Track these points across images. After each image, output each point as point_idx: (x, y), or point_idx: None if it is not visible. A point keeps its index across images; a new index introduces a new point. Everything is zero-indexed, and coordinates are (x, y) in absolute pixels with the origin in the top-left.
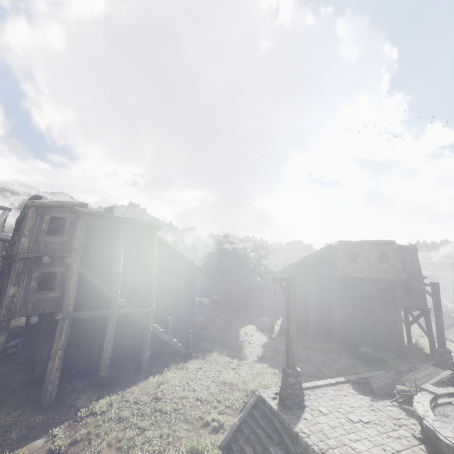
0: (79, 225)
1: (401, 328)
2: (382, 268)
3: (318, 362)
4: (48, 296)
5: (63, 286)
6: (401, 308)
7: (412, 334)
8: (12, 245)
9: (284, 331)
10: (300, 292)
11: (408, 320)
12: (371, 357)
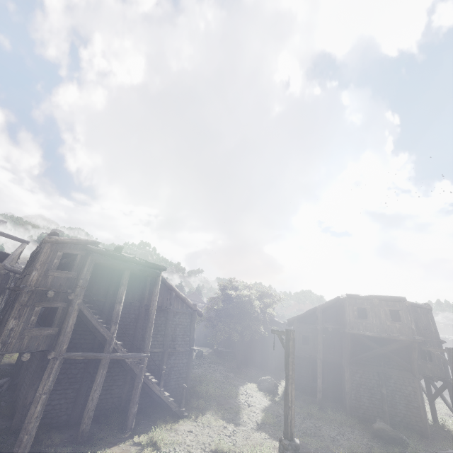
0: (88, 262)
1: (422, 402)
2: (394, 327)
3: (326, 436)
4: (45, 333)
5: (61, 322)
6: (420, 377)
7: (439, 411)
8: (22, 278)
9: None
10: (307, 348)
11: (430, 392)
12: (388, 436)
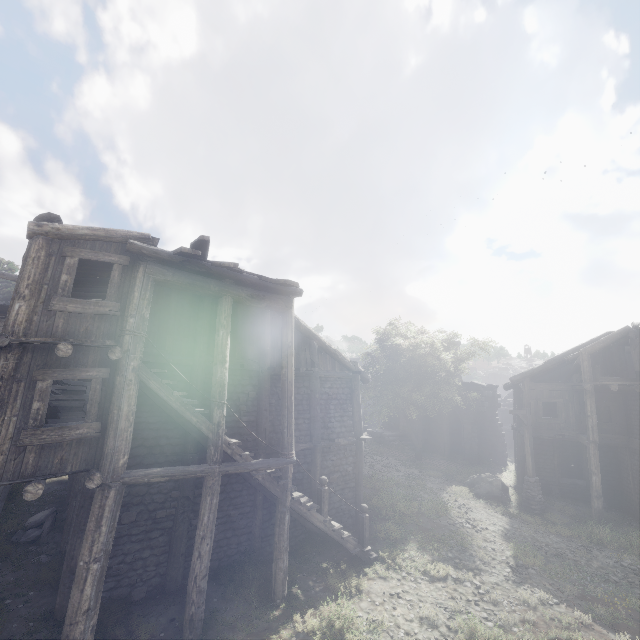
0: (138, 279)
1: None
2: None
3: None
4: (71, 435)
5: (106, 411)
6: None
7: None
8: None
9: (532, 502)
10: (553, 424)
11: None
12: None
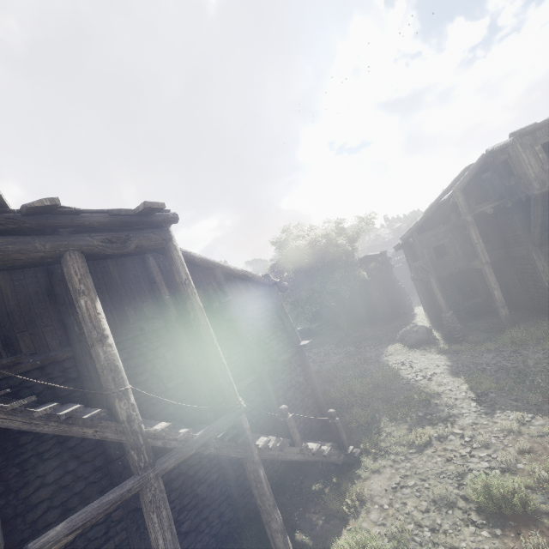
0: None
1: None
2: None
3: None
4: None
5: None
6: None
7: None
8: None
9: (454, 333)
10: (447, 263)
11: None
12: None
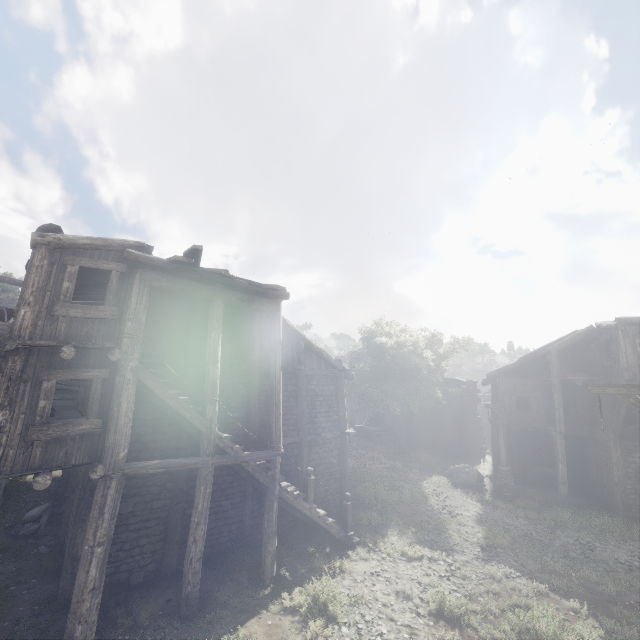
0: (135, 285)
1: None
2: None
3: (610, 562)
4: (75, 430)
5: (106, 408)
6: None
7: None
8: None
9: (504, 489)
10: (525, 417)
11: None
12: None
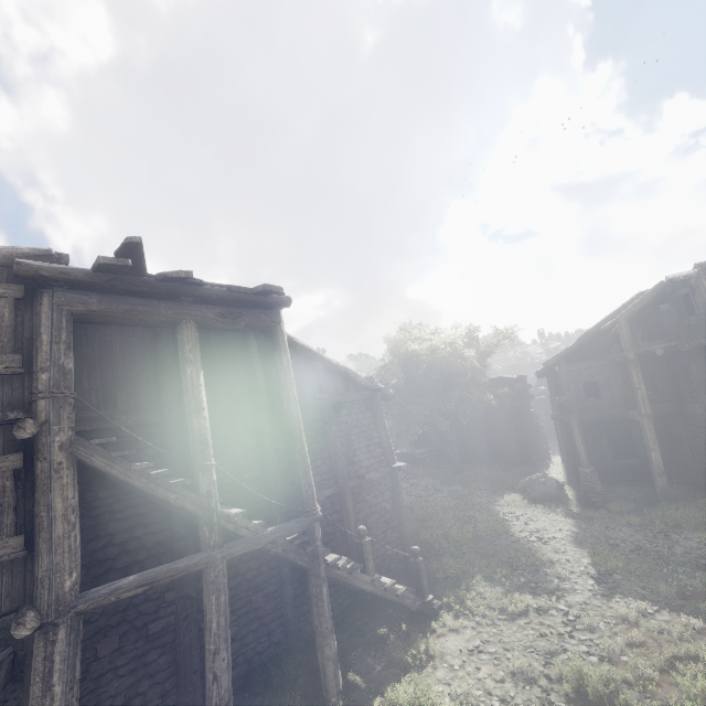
0: (43, 315)
1: None
2: None
3: None
4: None
5: (29, 515)
6: None
7: None
8: None
9: (592, 495)
10: (598, 405)
11: None
12: None
